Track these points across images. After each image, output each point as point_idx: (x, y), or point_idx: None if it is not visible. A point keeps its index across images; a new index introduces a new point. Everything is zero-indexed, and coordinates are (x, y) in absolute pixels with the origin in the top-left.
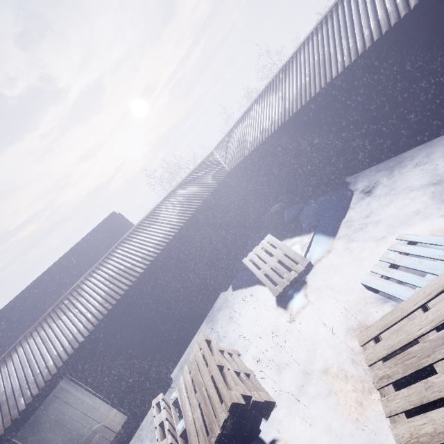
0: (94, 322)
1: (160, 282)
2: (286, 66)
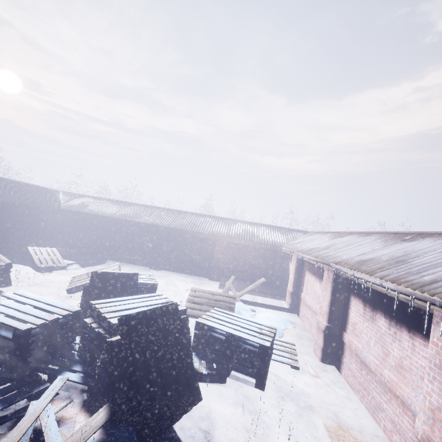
0: None
1: None
2: (130, 203)
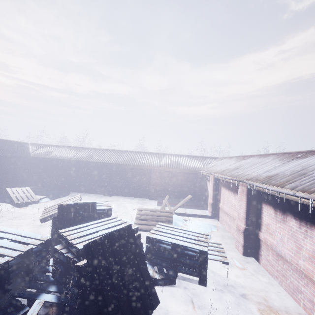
0: None
1: None
2: (84, 148)
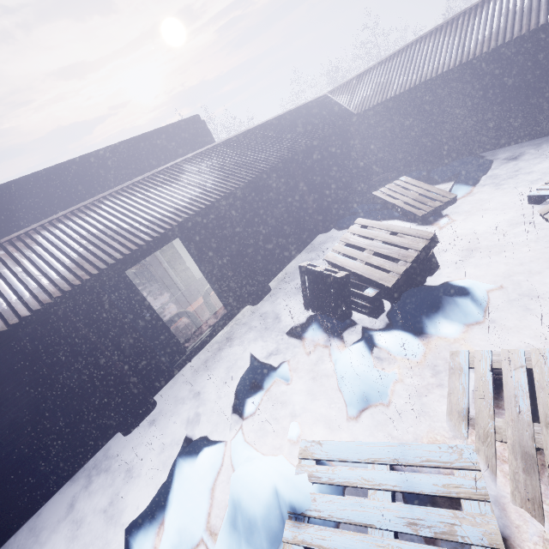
0: (219, 193)
1: (274, 193)
2: (471, 10)
